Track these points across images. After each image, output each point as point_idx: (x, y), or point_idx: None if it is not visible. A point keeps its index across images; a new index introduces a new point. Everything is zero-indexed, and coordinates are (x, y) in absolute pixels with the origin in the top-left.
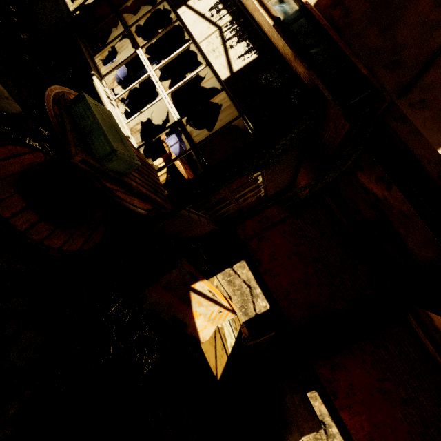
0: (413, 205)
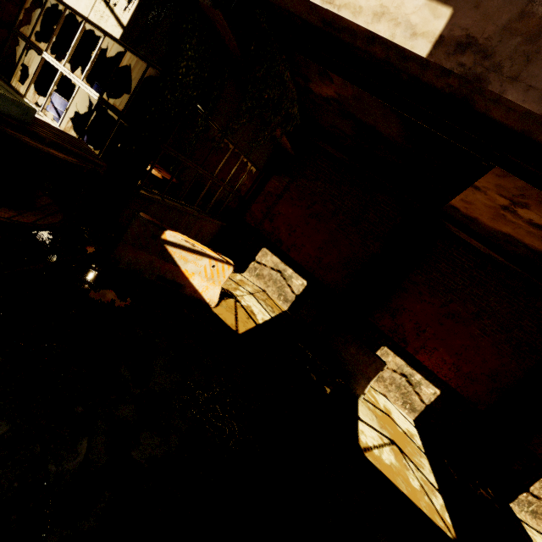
0: (341, 75)
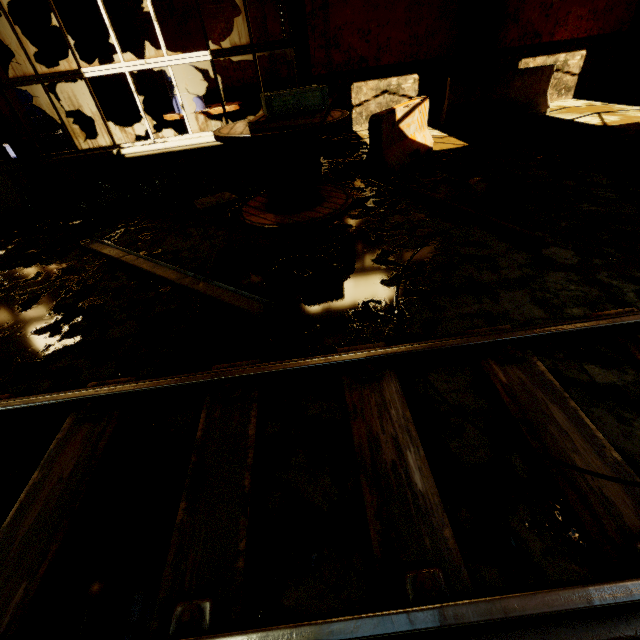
0: None
